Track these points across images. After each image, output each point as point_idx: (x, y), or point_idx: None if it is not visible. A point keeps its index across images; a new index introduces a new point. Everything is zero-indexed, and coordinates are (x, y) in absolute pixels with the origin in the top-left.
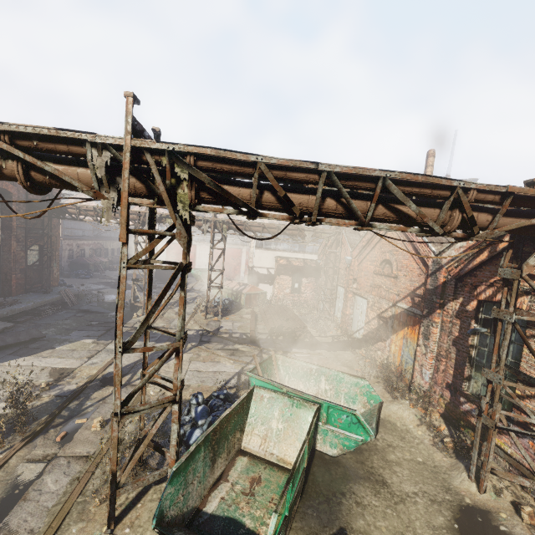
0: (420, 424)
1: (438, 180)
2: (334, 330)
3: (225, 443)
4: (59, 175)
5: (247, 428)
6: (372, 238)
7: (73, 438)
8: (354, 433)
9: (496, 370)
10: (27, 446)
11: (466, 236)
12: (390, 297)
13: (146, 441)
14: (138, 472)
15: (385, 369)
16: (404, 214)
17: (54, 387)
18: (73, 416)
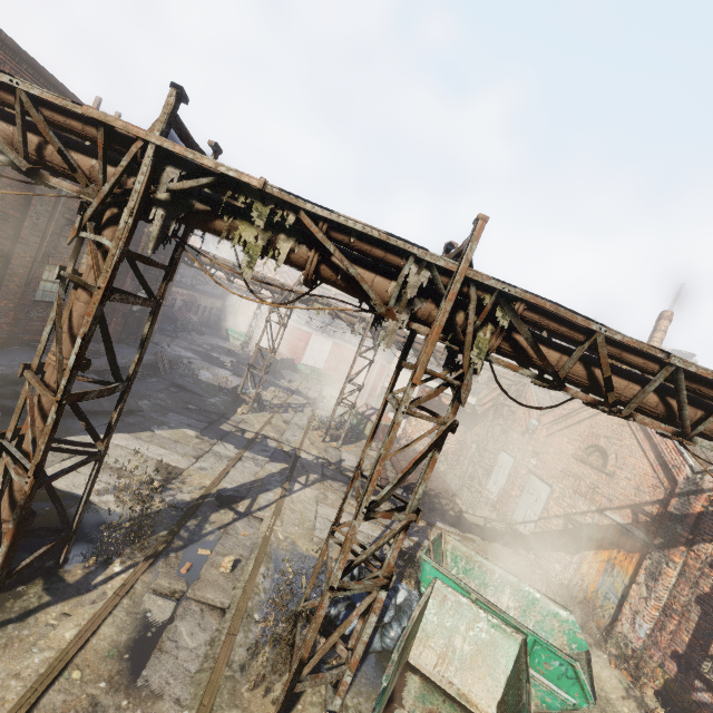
0: (626, 696)
1: None
2: (487, 510)
3: (405, 652)
4: (360, 281)
5: (419, 634)
6: (580, 409)
7: (199, 575)
8: (564, 690)
9: None
10: (150, 570)
11: None
12: (595, 498)
13: (342, 629)
14: (289, 655)
15: (572, 595)
16: None
17: (165, 490)
18: (193, 541)
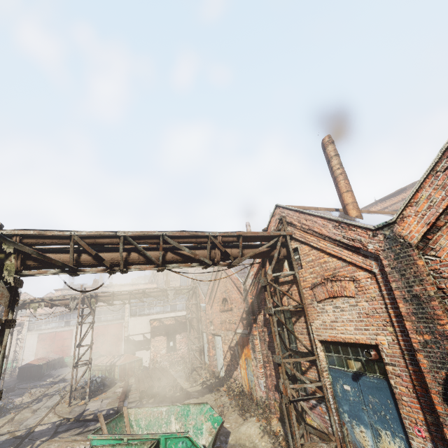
0: (263, 435)
1: (196, 233)
2: (205, 376)
3: None
4: None
5: None
6: (214, 285)
7: None
8: None
9: (285, 355)
10: None
11: (229, 264)
12: (232, 327)
13: None
14: None
15: (238, 394)
16: (186, 256)
17: None
18: None
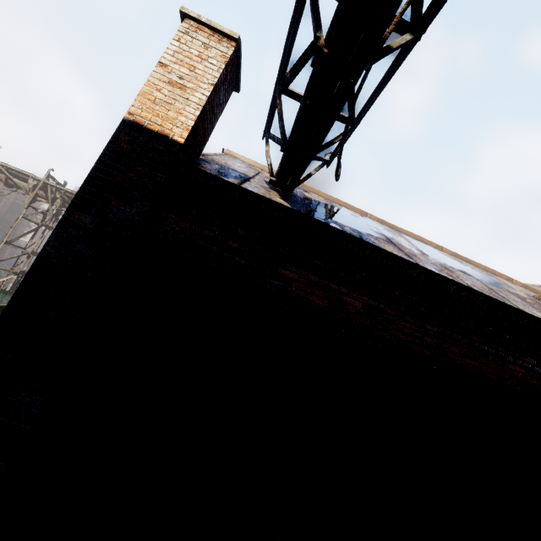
0: None
1: None
2: None
3: None
4: (17, 183)
5: None
6: None
7: None
8: None
9: None
10: None
11: None
12: None
13: None
14: None
15: None
16: None
17: None
18: None
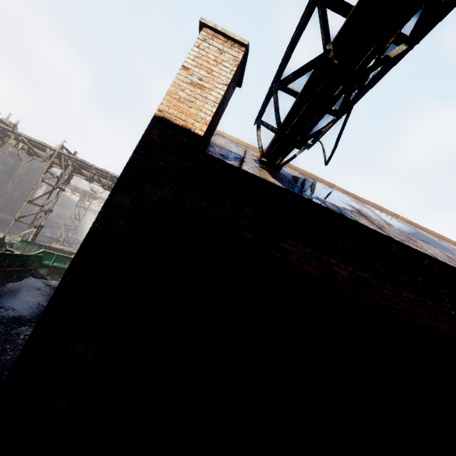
0: None
1: None
2: None
3: None
4: (37, 152)
5: None
6: None
7: None
8: None
9: None
10: None
11: None
12: None
13: (20, 234)
14: None
15: None
16: None
17: None
18: None
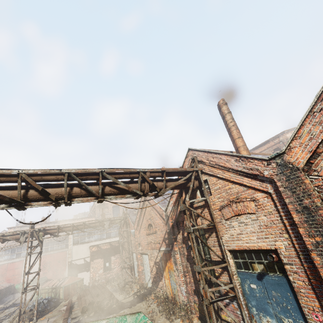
0: None
1: (129, 169)
2: (135, 288)
3: None
4: None
5: None
6: (141, 214)
7: None
8: None
9: (202, 265)
10: None
11: (156, 194)
12: (156, 246)
13: None
14: None
15: (164, 300)
16: (121, 188)
17: None
18: None
